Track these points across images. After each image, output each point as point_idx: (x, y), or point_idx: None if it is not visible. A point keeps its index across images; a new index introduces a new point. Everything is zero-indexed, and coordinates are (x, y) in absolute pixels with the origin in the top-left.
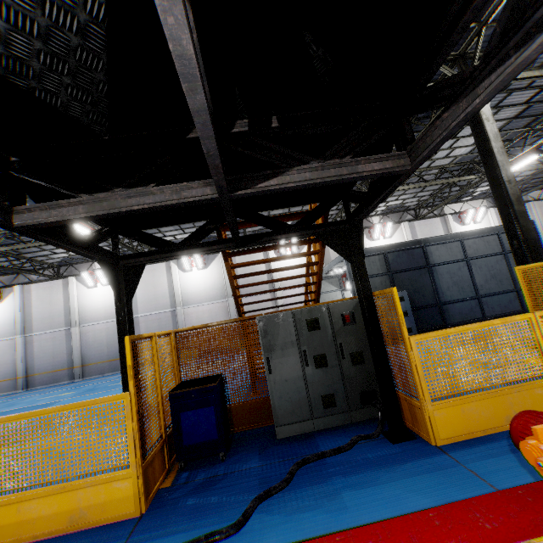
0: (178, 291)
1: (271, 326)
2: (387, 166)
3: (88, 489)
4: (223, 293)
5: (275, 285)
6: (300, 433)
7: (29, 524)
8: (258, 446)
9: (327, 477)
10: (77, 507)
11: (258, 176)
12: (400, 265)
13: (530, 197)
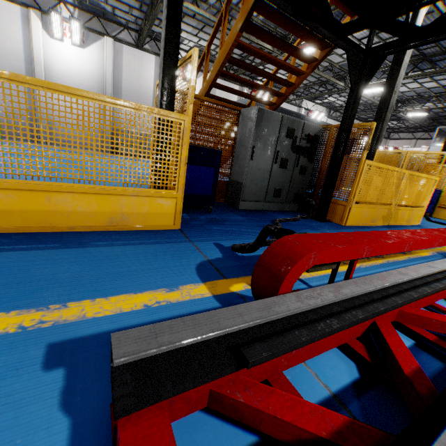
0: (40, 59)
1: (265, 120)
2: None
3: (132, 198)
4: (101, 88)
5: None
6: (253, 209)
7: (60, 217)
8: (228, 210)
9: (302, 229)
10: (119, 212)
11: None
12: None
13: None
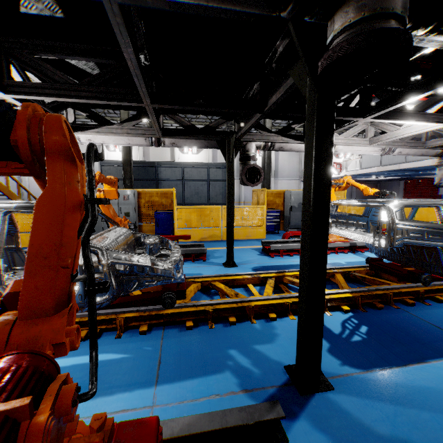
0: None
1: None
2: None
3: None
4: None
5: None
6: None
7: None
8: None
9: None
10: None
11: None
12: (138, 176)
13: None
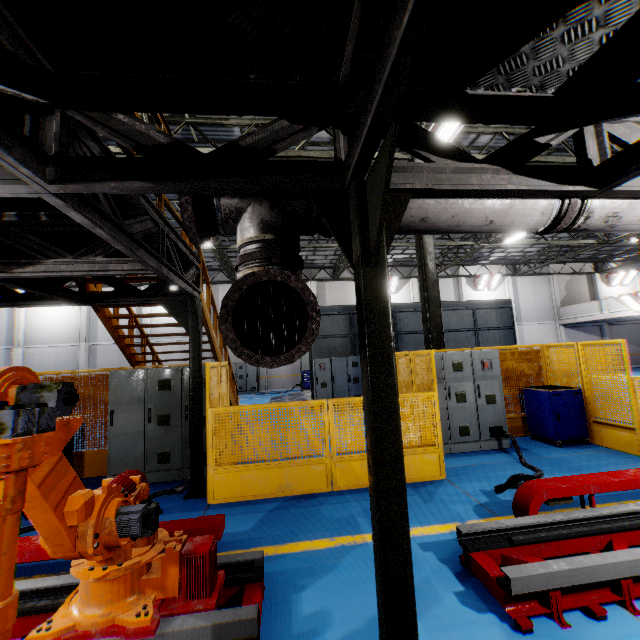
0: (147, 322)
1: (122, 381)
2: (136, 268)
3: None
4: None
5: None
6: None
7: None
8: None
9: None
10: None
11: (16, 263)
12: None
13: (553, 270)
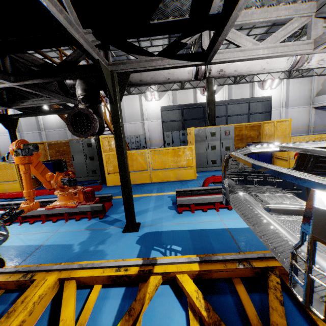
0: None
1: (74, 144)
2: (60, 101)
3: (7, 185)
4: None
5: (144, 118)
6: (84, 180)
7: None
8: None
9: None
10: (5, 189)
11: (20, 102)
12: (189, 116)
13: (315, 73)
